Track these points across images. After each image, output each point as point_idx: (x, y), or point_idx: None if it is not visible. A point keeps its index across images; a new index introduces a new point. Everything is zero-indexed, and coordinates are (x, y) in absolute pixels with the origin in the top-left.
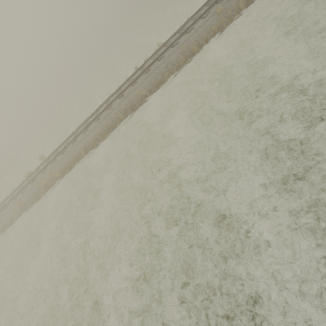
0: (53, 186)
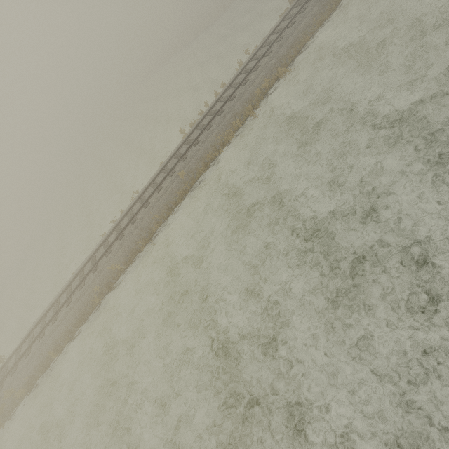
0: (16, 409)
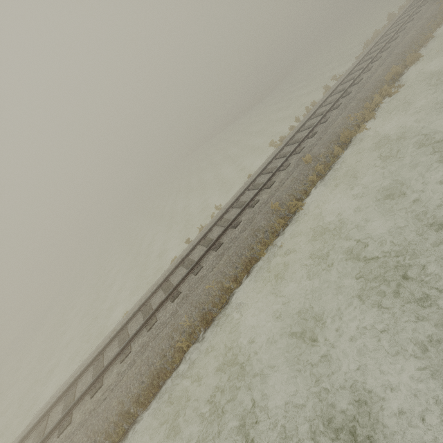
0: None
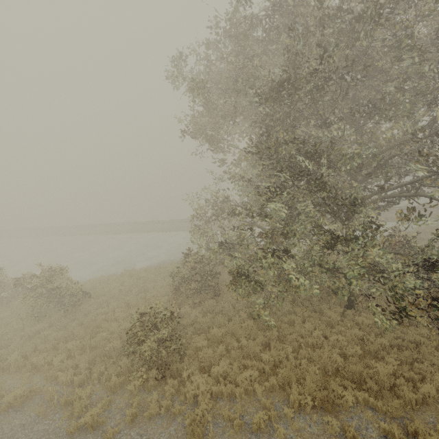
0: None
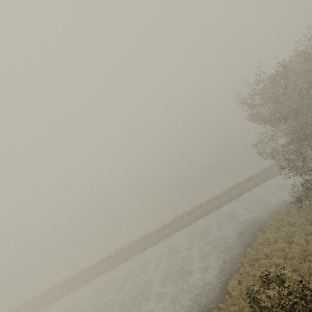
0: None
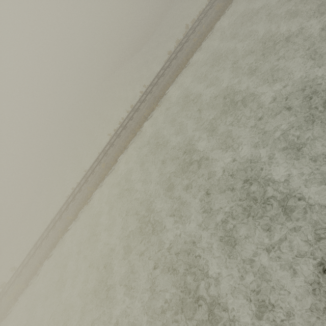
0: (21, 295)
